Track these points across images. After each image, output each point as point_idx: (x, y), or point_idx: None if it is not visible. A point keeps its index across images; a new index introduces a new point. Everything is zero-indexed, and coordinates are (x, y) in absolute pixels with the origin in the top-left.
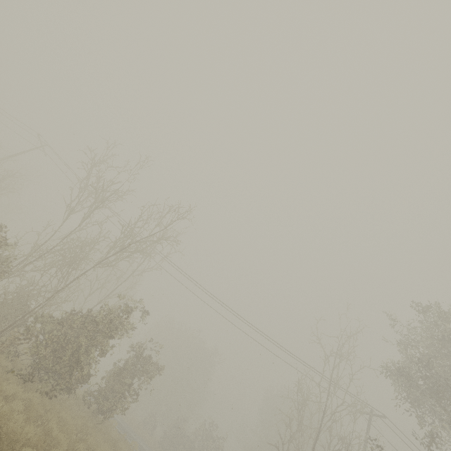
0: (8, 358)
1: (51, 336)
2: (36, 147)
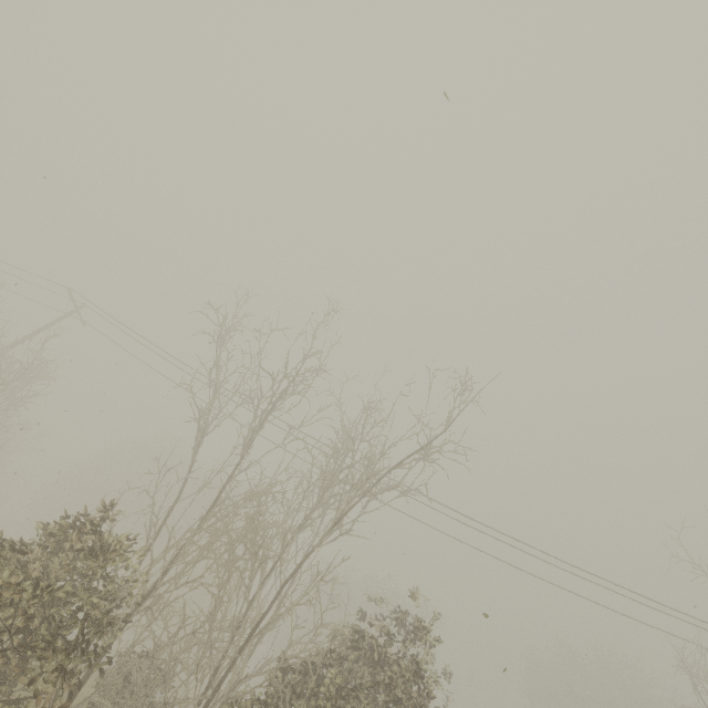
0: None
1: None
2: (68, 313)
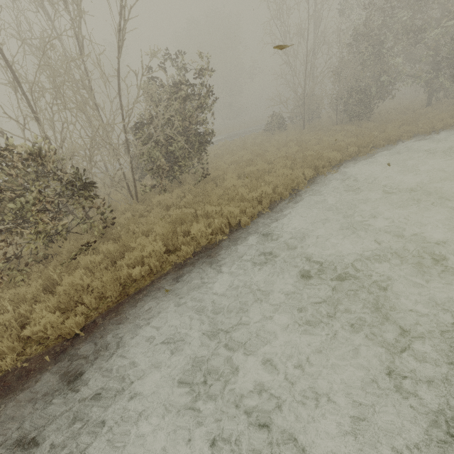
0: (165, 191)
1: (149, 157)
2: None
